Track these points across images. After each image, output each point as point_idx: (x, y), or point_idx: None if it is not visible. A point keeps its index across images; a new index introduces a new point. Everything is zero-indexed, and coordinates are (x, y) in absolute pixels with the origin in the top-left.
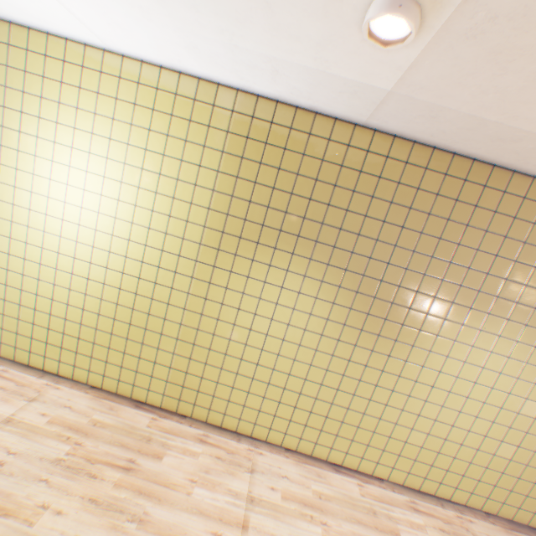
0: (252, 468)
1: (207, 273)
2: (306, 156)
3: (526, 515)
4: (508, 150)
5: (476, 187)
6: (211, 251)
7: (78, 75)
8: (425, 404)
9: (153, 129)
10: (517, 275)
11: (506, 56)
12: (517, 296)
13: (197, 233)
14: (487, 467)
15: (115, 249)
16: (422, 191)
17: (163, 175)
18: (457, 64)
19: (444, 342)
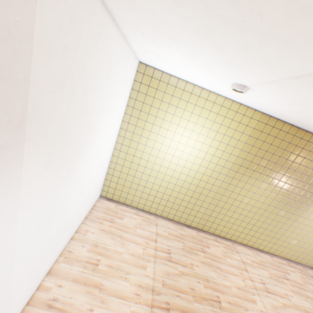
0: (237, 251)
1: (229, 180)
2: (283, 140)
3: None
4: None
5: None
6: (233, 172)
7: (195, 100)
8: (300, 230)
9: (222, 124)
10: None
11: None
12: None
13: (229, 165)
14: None
15: (193, 168)
16: None
17: (221, 142)
18: None
19: None
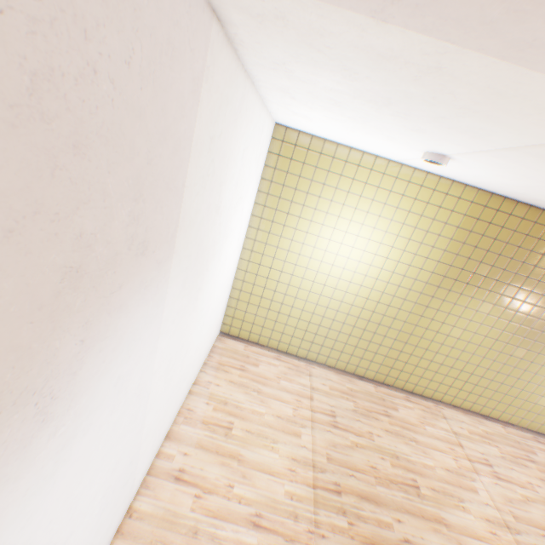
0: (443, 416)
1: (425, 300)
2: (515, 231)
3: None
4: None
5: None
6: (432, 287)
7: (365, 175)
8: None
9: (411, 211)
10: None
11: None
12: None
13: (425, 276)
14: None
15: (365, 284)
16: None
17: (411, 240)
18: None
19: None
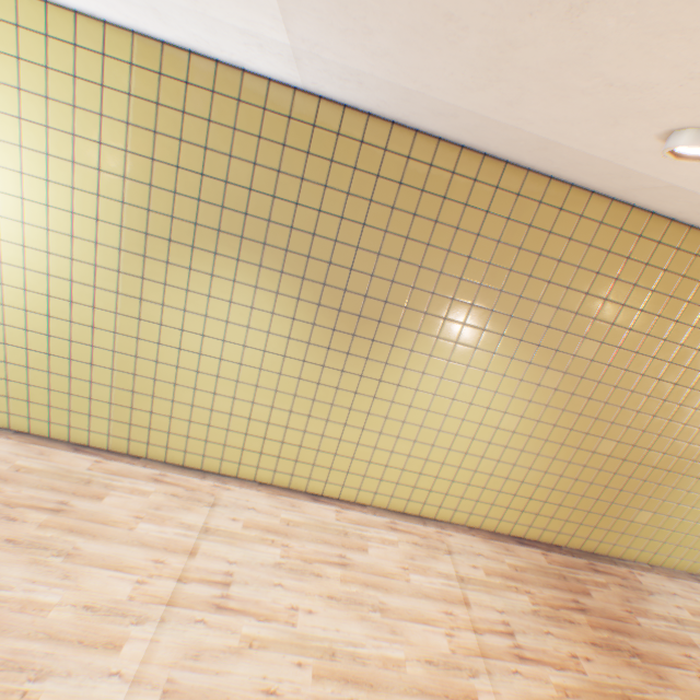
0: (214, 503)
1: (136, 287)
2: (239, 131)
3: (508, 526)
4: (459, 128)
5: (444, 174)
6: (136, 259)
7: None
8: (405, 425)
9: (25, 88)
10: (493, 280)
11: (355, 12)
12: (493, 304)
13: (114, 235)
14: (470, 484)
15: (9, 258)
16: (384, 179)
17: (53, 156)
18: (322, 17)
19: (419, 358)
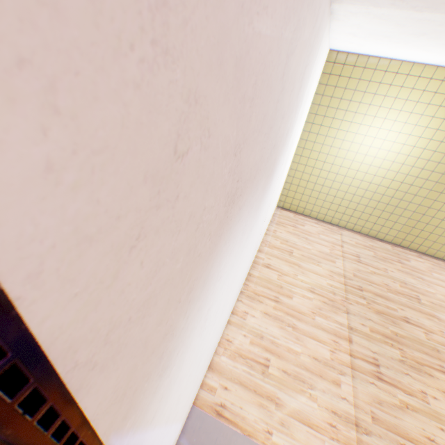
0: None
1: None
2: None
3: None
4: None
5: None
6: None
7: (401, 80)
8: None
9: (441, 106)
10: None
11: None
12: None
13: None
14: None
15: (391, 169)
16: None
17: (438, 130)
18: None
19: None
